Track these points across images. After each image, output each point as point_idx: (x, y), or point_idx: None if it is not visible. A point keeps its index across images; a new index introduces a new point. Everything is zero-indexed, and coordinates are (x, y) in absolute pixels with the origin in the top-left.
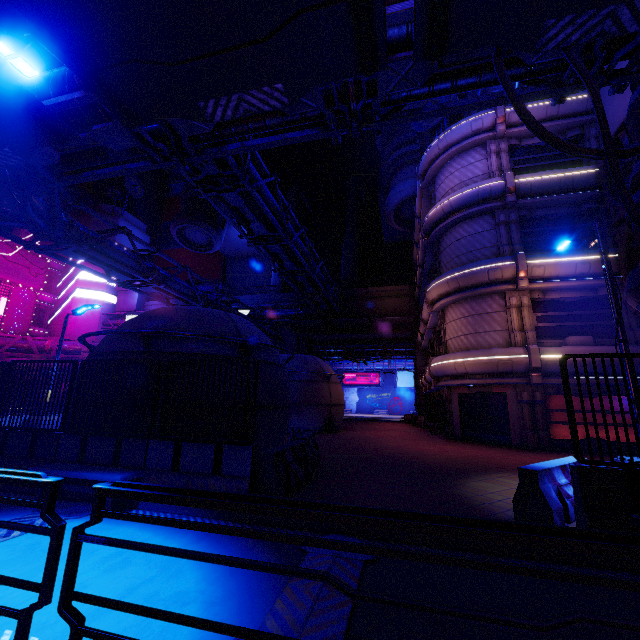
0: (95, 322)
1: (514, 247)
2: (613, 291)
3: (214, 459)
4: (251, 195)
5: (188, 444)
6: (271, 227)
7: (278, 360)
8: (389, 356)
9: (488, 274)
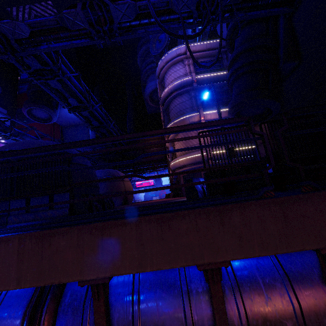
0: None
1: (198, 107)
2: (218, 109)
3: (49, 202)
4: (65, 82)
5: (34, 198)
6: (80, 101)
7: (89, 164)
8: (156, 169)
9: (189, 119)
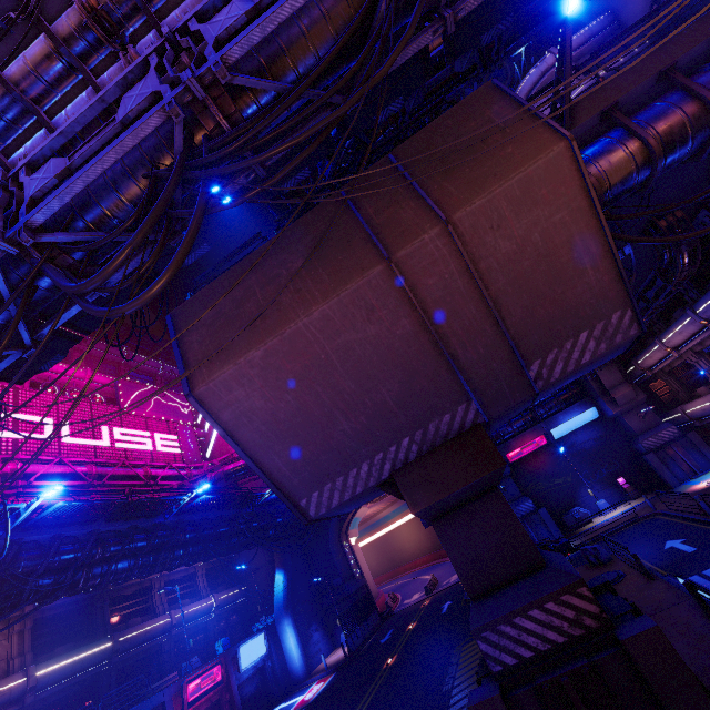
0: None
1: None
2: None
3: None
4: None
5: None
6: None
7: None
8: None
9: None
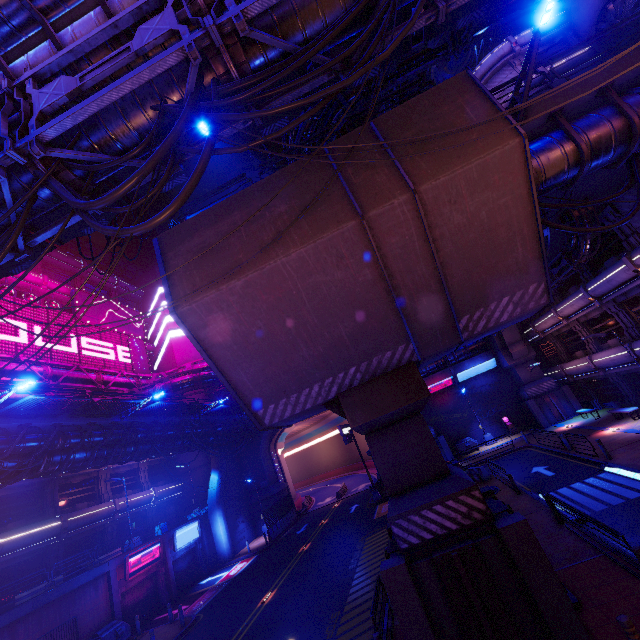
0: (197, 353)
1: None
2: None
3: None
4: None
5: None
6: None
7: None
8: None
9: None
